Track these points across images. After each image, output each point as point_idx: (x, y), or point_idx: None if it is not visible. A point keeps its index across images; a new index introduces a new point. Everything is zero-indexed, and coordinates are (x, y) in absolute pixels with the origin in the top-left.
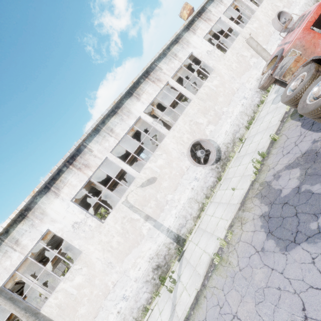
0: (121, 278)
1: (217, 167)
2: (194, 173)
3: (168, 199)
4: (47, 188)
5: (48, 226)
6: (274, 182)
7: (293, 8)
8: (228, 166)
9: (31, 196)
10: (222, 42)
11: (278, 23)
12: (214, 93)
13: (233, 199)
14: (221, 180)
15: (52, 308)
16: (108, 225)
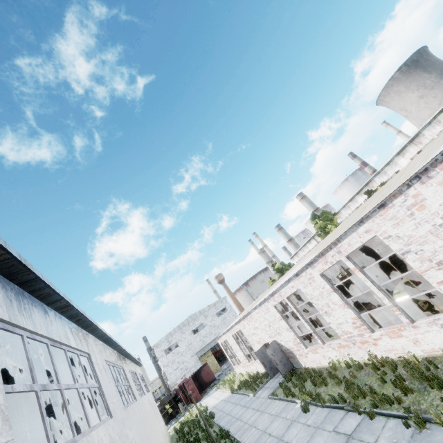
0: None
1: None
2: None
3: None
4: None
5: None
6: None
7: None
8: None
9: None
10: None
11: None
12: None
13: None
14: None
15: None
16: None
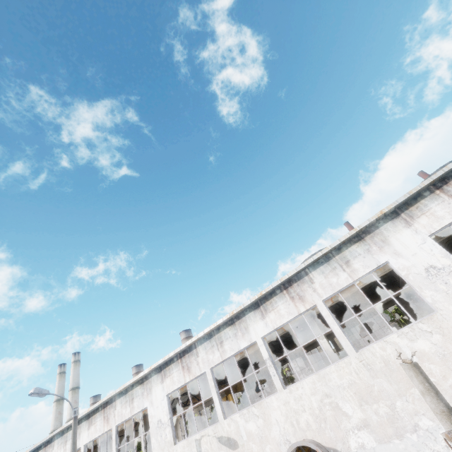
0: None
1: None
2: None
3: None
4: (160, 369)
5: (148, 405)
6: None
7: None
8: None
9: (148, 370)
10: None
11: None
12: None
13: None
14: None
15: None
16: None
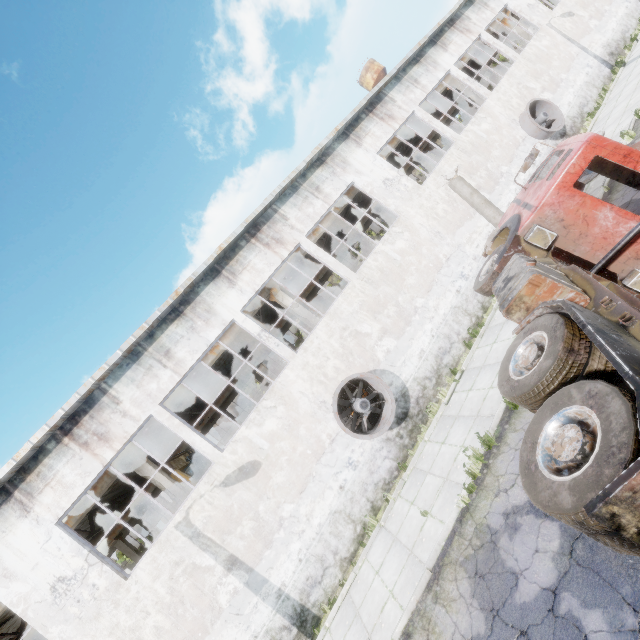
0: None
1: (401, 434)
2: (348, 451)
3: (284, 515)
4: (6, 494)
5: None
6: (505, 542)
7: (562, 92)
8: (424, 434)
9: None
10: (434, 138)
11: (531, 123)
12: (397, 267)
13: (421, 544)
14: (406, 470)
15: None
16: (138, 585)
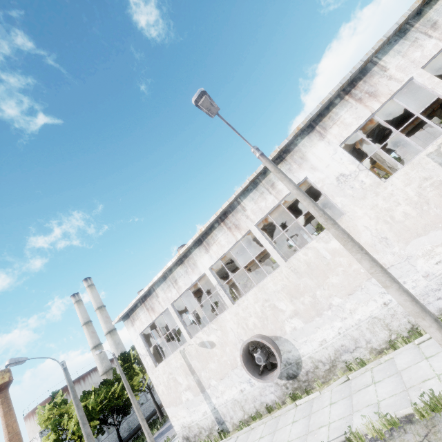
0: (399, 264)
1: None
2: None
3: None
4: (311, 128)
5: (307, 174)
6: None
7: None
8: None
9: (295, 133)
10: None
11: None
12: None
13: None
14: None
15: (300, 263)
16: (392, 187)
